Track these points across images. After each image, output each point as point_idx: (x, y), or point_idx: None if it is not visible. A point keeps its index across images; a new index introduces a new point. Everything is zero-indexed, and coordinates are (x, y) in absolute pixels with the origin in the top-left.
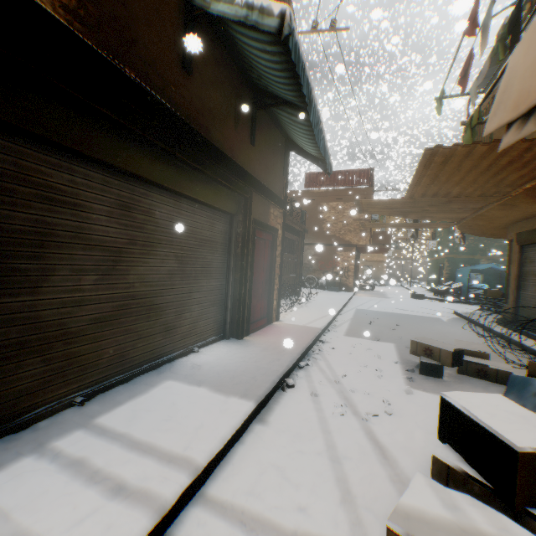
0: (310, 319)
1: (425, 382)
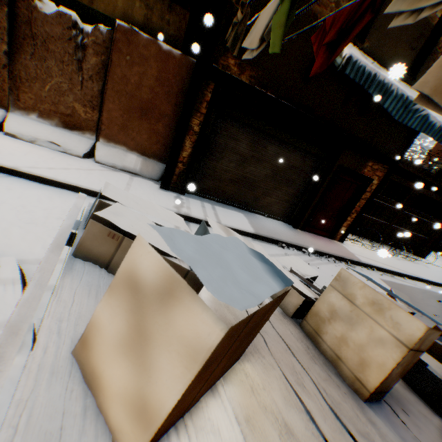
0: (370, 257)
1: None
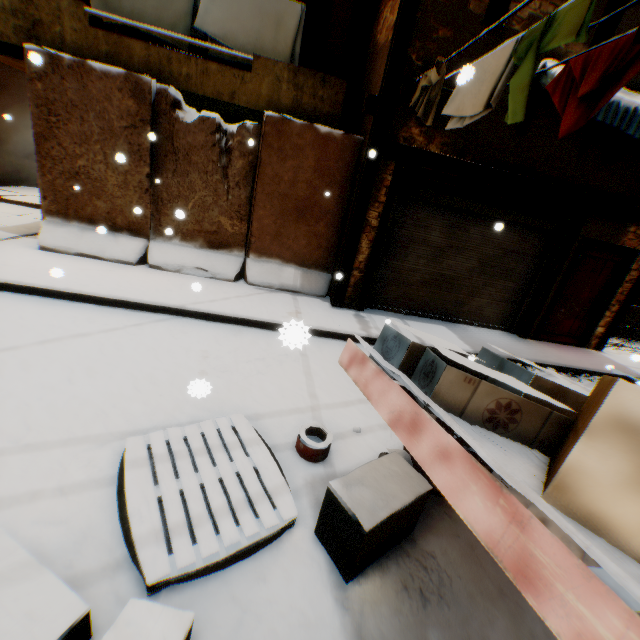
0: None
1: None
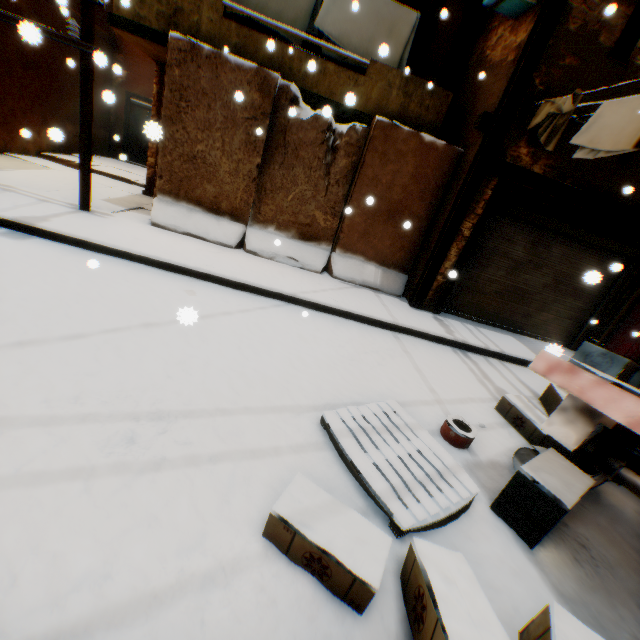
0: None
1: None
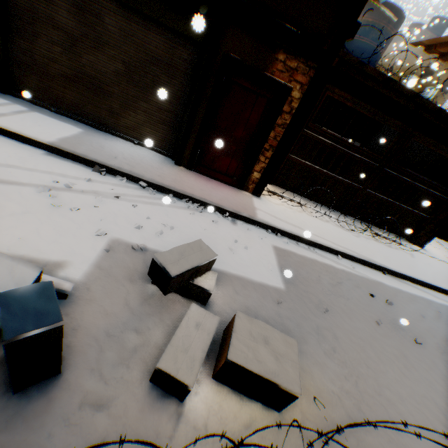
0: (289, 220)
1: (135, 260)
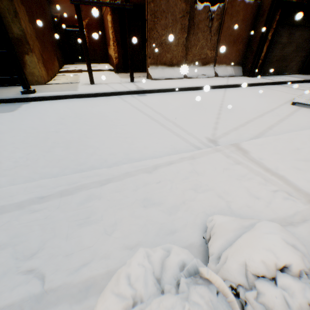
0: None
1: None
